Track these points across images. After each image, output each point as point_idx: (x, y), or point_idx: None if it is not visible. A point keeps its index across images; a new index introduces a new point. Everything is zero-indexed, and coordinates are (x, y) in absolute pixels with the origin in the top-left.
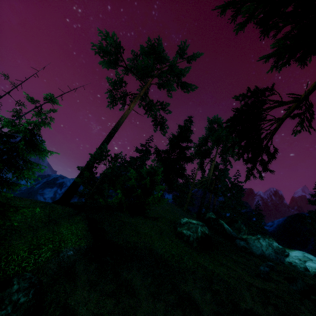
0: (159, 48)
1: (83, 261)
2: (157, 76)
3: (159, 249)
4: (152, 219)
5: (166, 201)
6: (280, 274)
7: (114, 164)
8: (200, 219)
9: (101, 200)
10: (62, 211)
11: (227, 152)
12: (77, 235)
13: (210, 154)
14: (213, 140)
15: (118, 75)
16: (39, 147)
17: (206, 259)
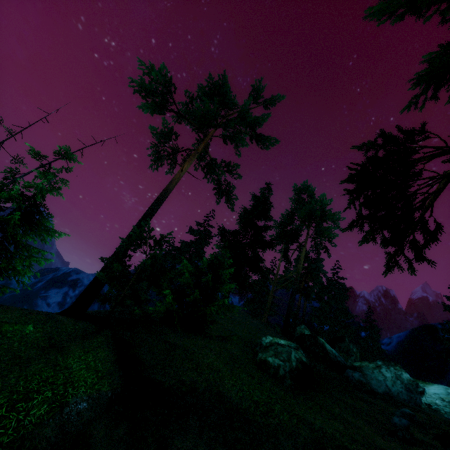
0: (225, 88)
1: (105, 421)
2: (221, 126)
3: (233, 393)
4: (218, 340)
5: (237, 309)
6: (426, 429)
7: (159, 251)
8: (287, 337)
9: (136, 309)
10: (73, 328)
11: (323, 234)
12: (96, 371)
13: (298, 237)
14: (302, 217)
15: (167, 124)
16: (41, 224)
17: (308, 409)
